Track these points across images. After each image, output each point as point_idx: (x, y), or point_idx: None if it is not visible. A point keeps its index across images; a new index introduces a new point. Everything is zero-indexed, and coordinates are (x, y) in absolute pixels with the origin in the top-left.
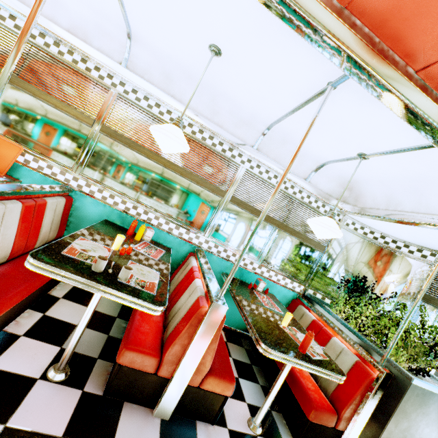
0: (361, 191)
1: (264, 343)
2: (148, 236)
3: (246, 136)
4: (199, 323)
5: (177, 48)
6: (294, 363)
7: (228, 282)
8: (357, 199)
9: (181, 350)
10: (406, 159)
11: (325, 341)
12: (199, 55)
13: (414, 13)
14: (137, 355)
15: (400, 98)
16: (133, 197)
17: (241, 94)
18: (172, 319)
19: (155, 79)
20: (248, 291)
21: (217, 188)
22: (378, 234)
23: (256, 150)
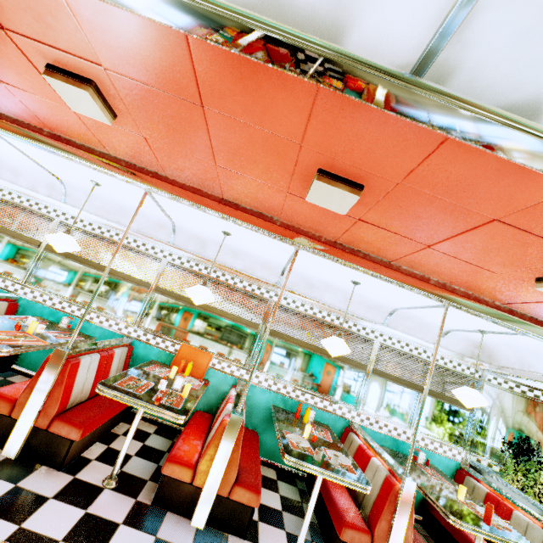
0: (492, 350)
1: (452, 515)
2: (310, 417)
3: (376, 317)
4: (396, 499)
5: (323, 276)
6: (484, 534)
7: (410, 461)
8: (490, 357)
9: (386, 525)
10: (520, 337)
11: (507, 517)
12: (341, 280)
13: (488, 290)
14: (354, 532)
15: (496, 321)
16: (291, 381)
17: (371, 295)
18: (365, 498)
19: (301, 289)
20: (412, 465)
21: (359, 363)
22: (524, 387)
23: (386, 326)
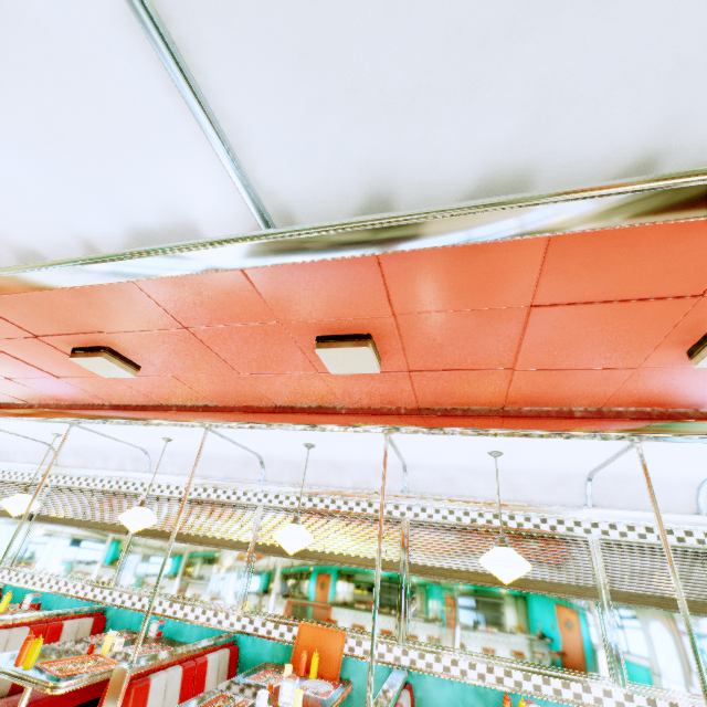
0: None
1: None
2: None
3: (568, 497)
4: None
5: (454, 460)
6: None
7: None
8: None
9: None
10: None
11: None
12: (478, 457)
13: (663, 396)
14: None
15: None
16: (479, 651)
17: (536, 465)
18: None
19: (438, 488)
20: None
21: (580, 587)
22: None
23: (594, 507)
